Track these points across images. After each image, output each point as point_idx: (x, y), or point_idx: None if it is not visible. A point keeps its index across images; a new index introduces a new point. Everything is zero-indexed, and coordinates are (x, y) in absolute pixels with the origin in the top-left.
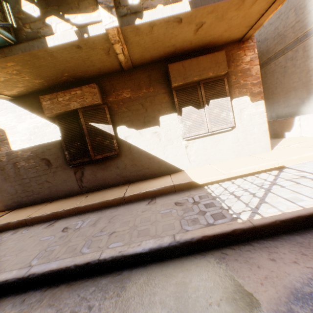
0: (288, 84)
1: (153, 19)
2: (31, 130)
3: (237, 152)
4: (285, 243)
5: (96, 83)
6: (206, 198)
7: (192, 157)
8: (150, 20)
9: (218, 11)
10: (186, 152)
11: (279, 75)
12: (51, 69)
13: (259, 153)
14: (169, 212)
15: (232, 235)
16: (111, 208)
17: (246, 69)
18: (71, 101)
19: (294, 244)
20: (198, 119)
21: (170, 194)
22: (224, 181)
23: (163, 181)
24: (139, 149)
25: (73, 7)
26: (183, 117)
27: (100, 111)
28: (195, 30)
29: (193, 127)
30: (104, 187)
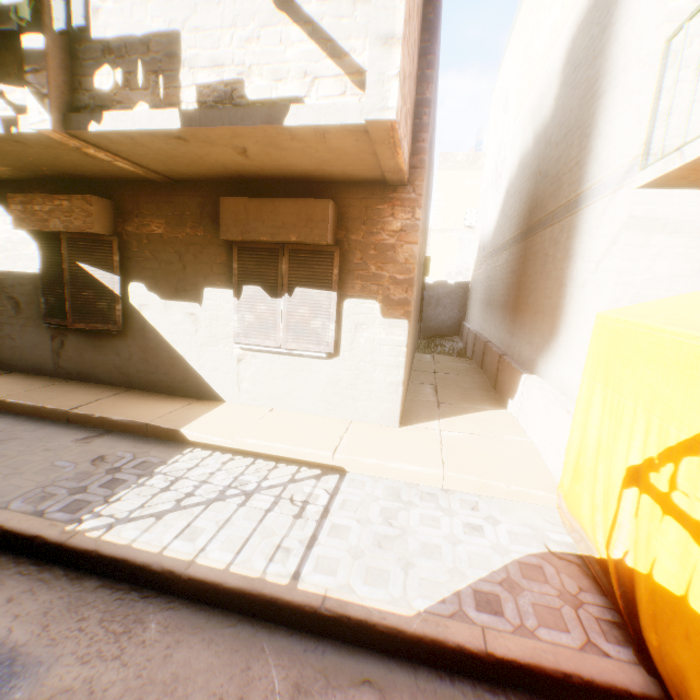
0: (541, 295)
1: (119, 129)
2: (3, 243)
3: (331, 405)
4: (69, 588)
5: (113, 193)
6: (141, 469)
7: (246, 384)
8: (114, 129)
9: (251, 137)
10: (236, 370)
11: (539, 266)
12: (8, 158)
13: (374, 423)
14: (60, 468)
15: (32, 542)
16: (42, 423)
17: (388, 246)
18: (54, 216)
19: (73, 595)
20: (268, 316)
21: (135, 437)
22: (230, 452)
23: (159, 408)
24: (159, 335)
25: (13, 72)
26: (241, 302)
27: (105, 246)
28: (239, 153)
29: (255, 328)
30: (93, 379)
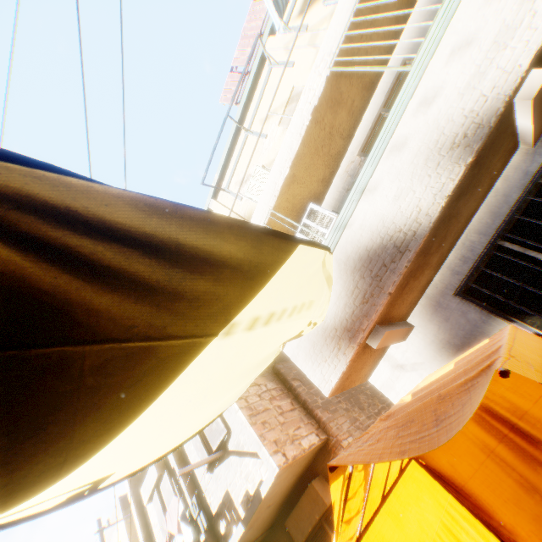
0: None
1: None
2: None
3: None
4: None
5: None
6: None
7: None
8: None
9: (262, 505)
10: None
11: None
12: None
13: None
14: None
15: None
16: None
17: None
18: None
19: None
20: None
21: None
22: None
23: None
24: None
25: None
26: None
27: None
28: (269, 505)
29: None
30: None
